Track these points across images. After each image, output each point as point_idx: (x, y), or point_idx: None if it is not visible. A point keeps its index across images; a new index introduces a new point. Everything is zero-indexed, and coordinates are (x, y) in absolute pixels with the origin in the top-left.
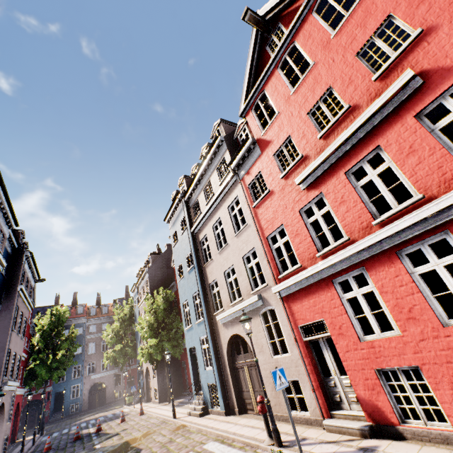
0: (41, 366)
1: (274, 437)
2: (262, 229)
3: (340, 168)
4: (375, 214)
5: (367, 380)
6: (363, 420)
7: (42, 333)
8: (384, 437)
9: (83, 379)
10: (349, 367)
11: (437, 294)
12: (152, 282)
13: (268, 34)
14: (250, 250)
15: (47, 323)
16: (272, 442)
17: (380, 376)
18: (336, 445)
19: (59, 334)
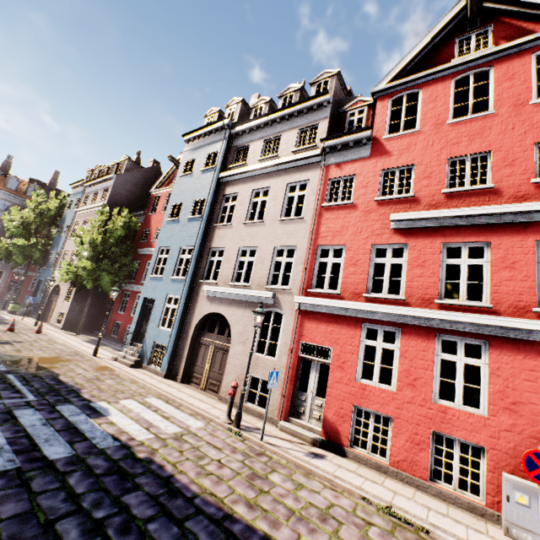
0: None
1: (237, 419)
2: (318, 235)
3: (441, 235)
4: (441, 295)
5: (342, 409)
6: (317, 433)
7: None
8: (329, 451)
9: None
10: (331, 394)
11: (444, 379)
12: (114, 195)
13: (471, 26)
14: (290, 246)
15: None
16: (229, 422)
17: (354, 411)
18: (290, 443)
19: None
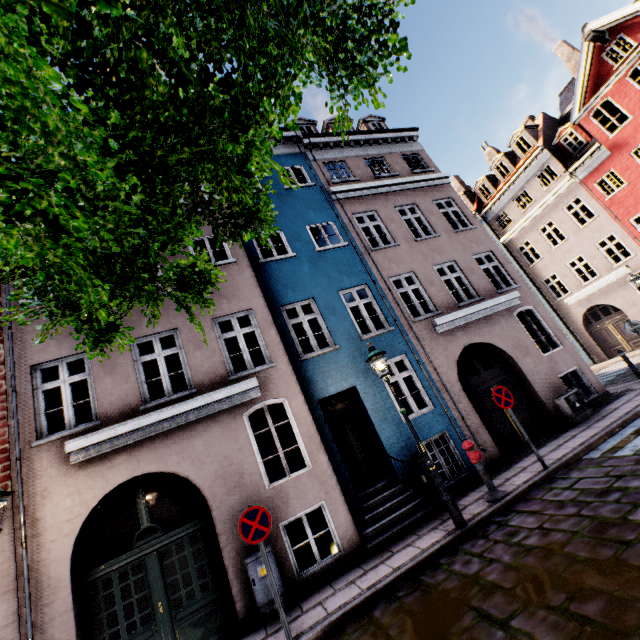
0: None
1: None
2: (621, 216)
3: None
4: None
5: None
6: None
7: None
8: None
9: None
10: None
11: None
12: None
13: (605, 44)
14: (605, 236)
15: None
16: None
17: None
18: None
19: None
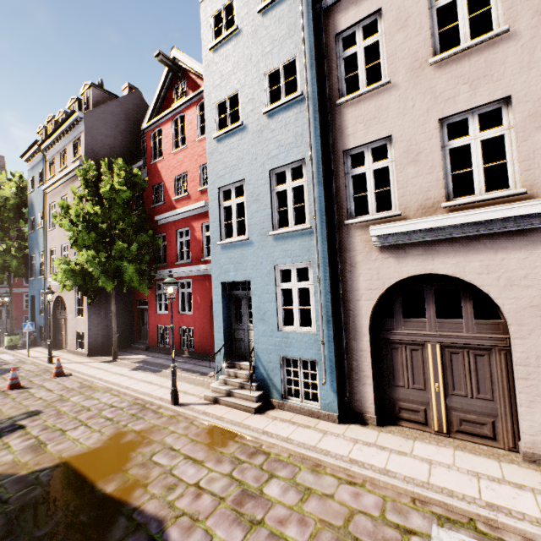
0: None
1: None
2: None
3: None
4: None
5: None
6: None
7: None
8: None
9: None
10: None
11: None
12: (92, 146)
13: None
14: None
15: None
16: None
17: None
18: None
19: None
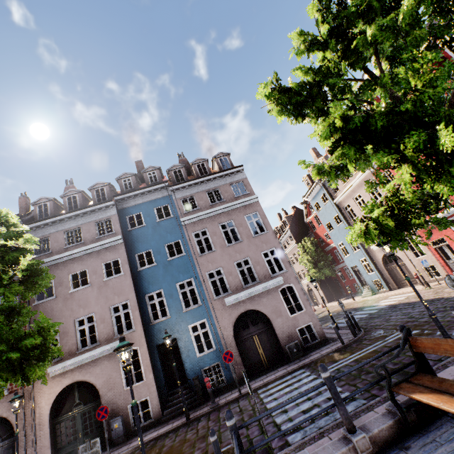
0: None
1: (426, 284)
2: None
3: None
4: None
5: None
6: None
7: None
8: None
9: None
10: None
11: None
12: (294, 236)
13: None
14: None
15: None
16: (425, 287)
17: None
18: None
19: None
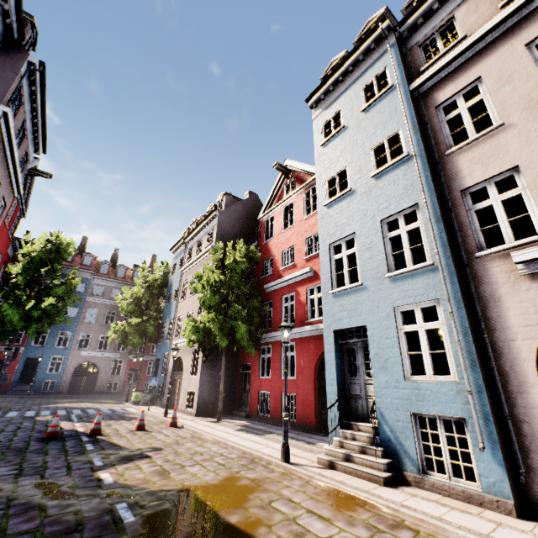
0: (14, 307)
1: None
2: None
3: None
4: None
5: None
6: None
7: (27, 262)
8: None
9: (70, 351)
10: None
11: None
12: (221, 234)
13: None
14: None
15: (39, 249)
16: None
17: None
18: None
19: (53, 273)
